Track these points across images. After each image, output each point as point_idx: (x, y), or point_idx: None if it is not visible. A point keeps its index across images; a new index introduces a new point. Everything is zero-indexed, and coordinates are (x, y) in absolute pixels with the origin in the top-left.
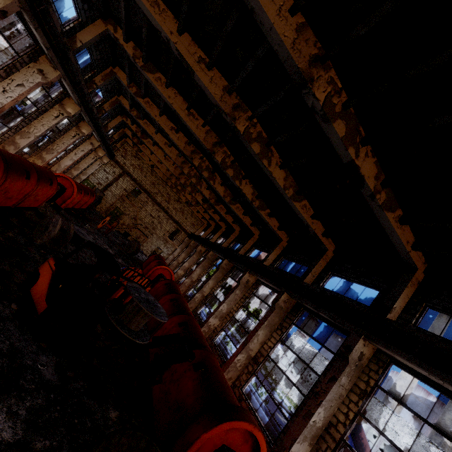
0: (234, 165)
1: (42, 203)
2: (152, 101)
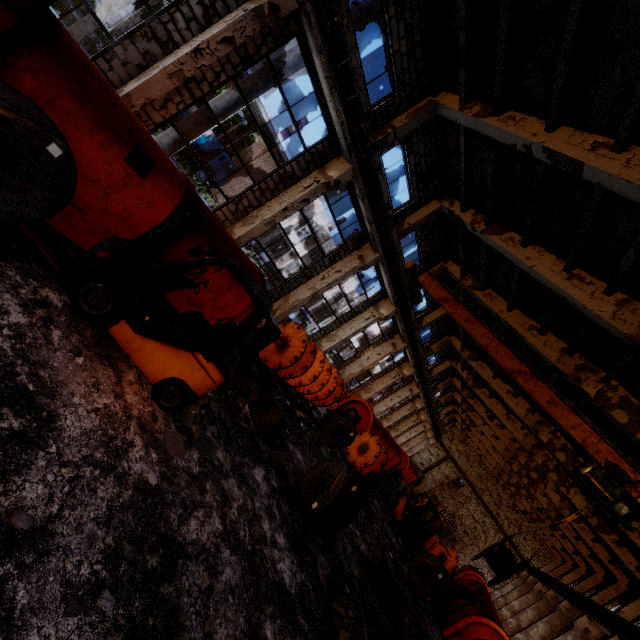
0: (558, 470)
1: (390, 467)
2: (480, 401)
